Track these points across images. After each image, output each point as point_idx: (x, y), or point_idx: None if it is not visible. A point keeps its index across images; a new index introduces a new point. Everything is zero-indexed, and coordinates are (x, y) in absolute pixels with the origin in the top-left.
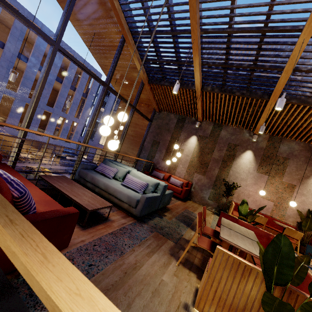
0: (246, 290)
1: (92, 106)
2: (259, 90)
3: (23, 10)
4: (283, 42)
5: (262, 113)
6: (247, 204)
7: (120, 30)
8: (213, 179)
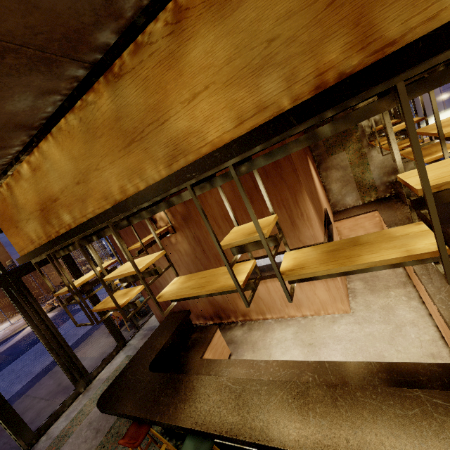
0: None
1: None
2: None
3: None
4: None
5: None
6: None
7: None
8: None
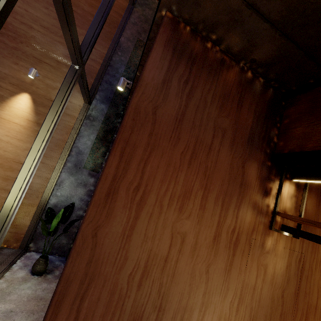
0: None
1: None
2: None
3: None
4: None
5: None
6: None
7: None
8: None
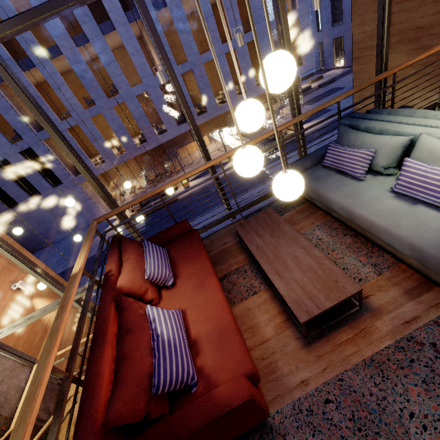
0: None
1: None
2: None
3: None
4: None
5: None
6: None
7: None
8: None
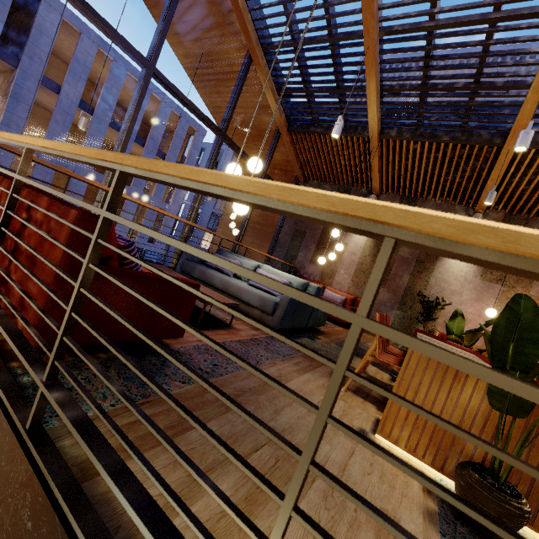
0: (463, 400)
1: None
2: (484, 131)
3: (88, 33)
4: (530, 37)
5: (491, 172)
6: (463, 317)
7: (244, 44)
8: (399, 292)
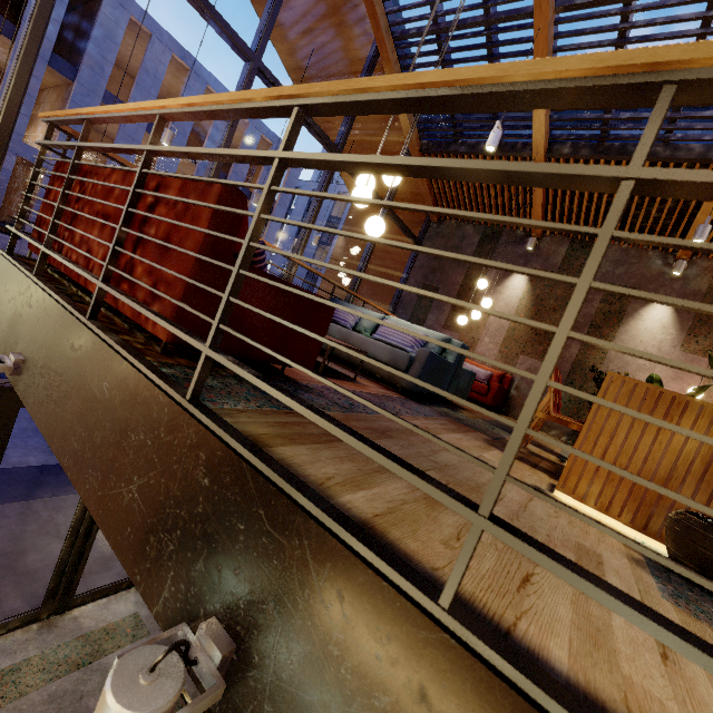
0: (675, 443)
1: (279, 237)
2: (696, 143)
3: (161, 35)
4: None
5: (702, 203)
6: (660, 385)
7: (369, 34)
8: (565, 367)
